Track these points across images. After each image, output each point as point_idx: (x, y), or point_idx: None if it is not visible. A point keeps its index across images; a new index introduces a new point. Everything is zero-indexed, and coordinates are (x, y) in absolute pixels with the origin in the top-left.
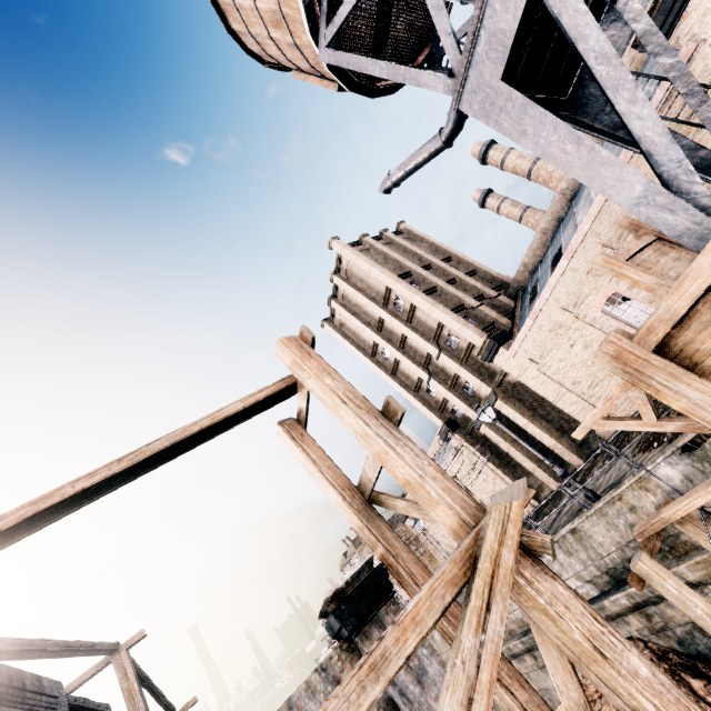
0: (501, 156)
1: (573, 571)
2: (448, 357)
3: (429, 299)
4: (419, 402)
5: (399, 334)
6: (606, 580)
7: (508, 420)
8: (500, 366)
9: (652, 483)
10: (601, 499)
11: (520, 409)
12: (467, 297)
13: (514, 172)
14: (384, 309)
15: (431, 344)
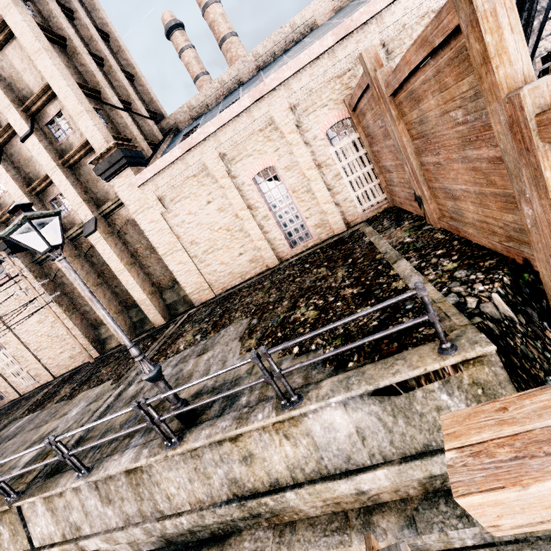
0: None
1: (104, 526)
2: (43, 145)
3: (42, 36)
4: None
5: None
6: (151, 540)
7: (101, 260)
8: (118, 190)
9: (301, 428)
10: (203, 432)
11: (121, 251)
12: (109, 88)
13: (212, 27)
14: None
15: (19, 113)
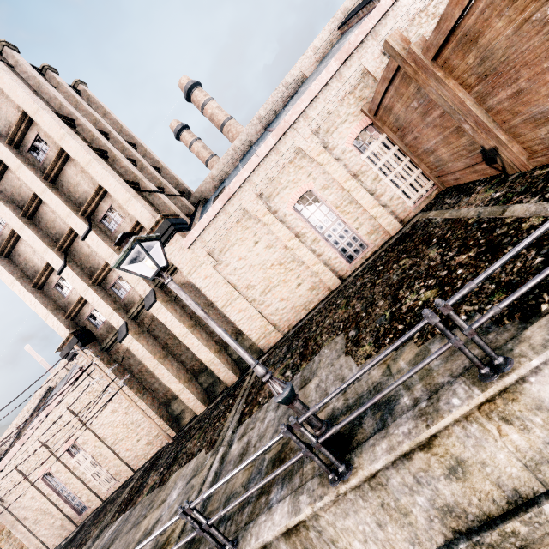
0: (204, 98)
1: None
2: (101, 238)
3: (91, 151)
4: (38, 301)
5: (29, 196)
6: None
7: (163, 331)
8: (170, 257)
9: (525, 401)
10: (378, 448)
11: (181, 316)
12: (146, 178)
13: (212, 119)
14: (11, 148)
15: (79, 216)
